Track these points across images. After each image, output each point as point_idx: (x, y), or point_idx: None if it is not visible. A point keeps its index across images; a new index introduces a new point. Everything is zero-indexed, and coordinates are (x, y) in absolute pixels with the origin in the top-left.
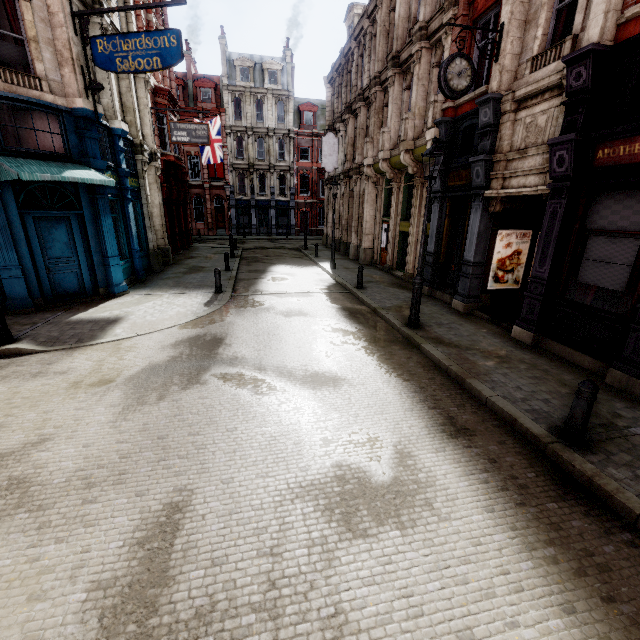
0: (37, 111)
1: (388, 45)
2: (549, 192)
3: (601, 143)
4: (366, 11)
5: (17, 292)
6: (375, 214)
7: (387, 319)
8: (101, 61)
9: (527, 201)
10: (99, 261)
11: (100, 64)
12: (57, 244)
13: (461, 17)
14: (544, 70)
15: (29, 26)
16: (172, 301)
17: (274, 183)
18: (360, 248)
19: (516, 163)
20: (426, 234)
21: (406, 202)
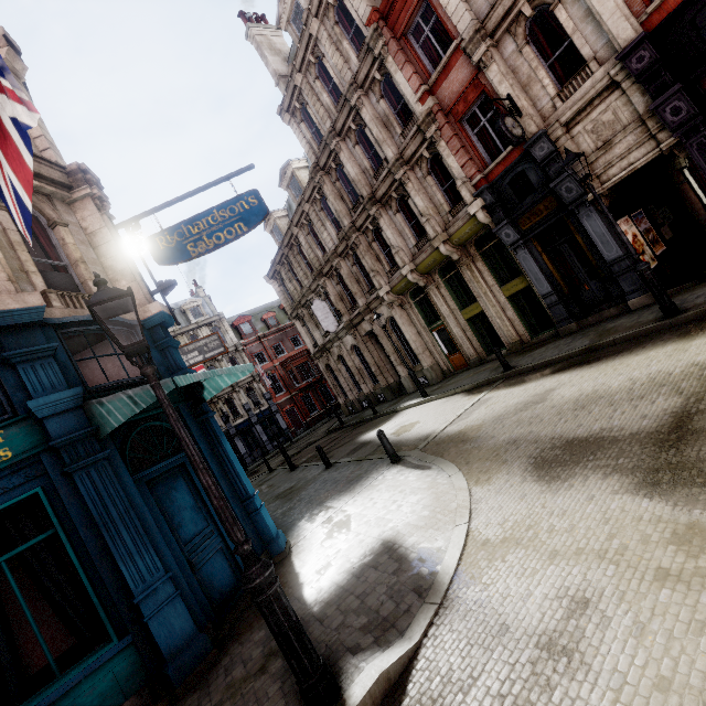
0: (87, 349)
1: (347, 203)
2: (677, 141)
3: (705, 77)
4: (303, 199)
5: (177, 634)
6: (416, 331)
7: (631, 335)
8: (166, 257)
9: (614, 191)
10: (241, 512)
11: (165, 260)
12: (184, 514)
13: (446, 124)
14: (580, 91)
15: (72, 249)
16: (378, 496)
17: (244, 400)
18: (423, 370)
19: (602, 159)
20: (512, 294)
21: (453, 294)
